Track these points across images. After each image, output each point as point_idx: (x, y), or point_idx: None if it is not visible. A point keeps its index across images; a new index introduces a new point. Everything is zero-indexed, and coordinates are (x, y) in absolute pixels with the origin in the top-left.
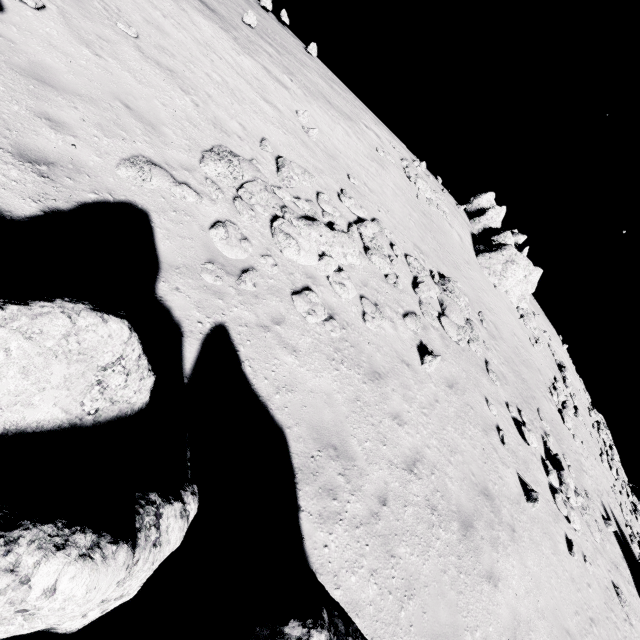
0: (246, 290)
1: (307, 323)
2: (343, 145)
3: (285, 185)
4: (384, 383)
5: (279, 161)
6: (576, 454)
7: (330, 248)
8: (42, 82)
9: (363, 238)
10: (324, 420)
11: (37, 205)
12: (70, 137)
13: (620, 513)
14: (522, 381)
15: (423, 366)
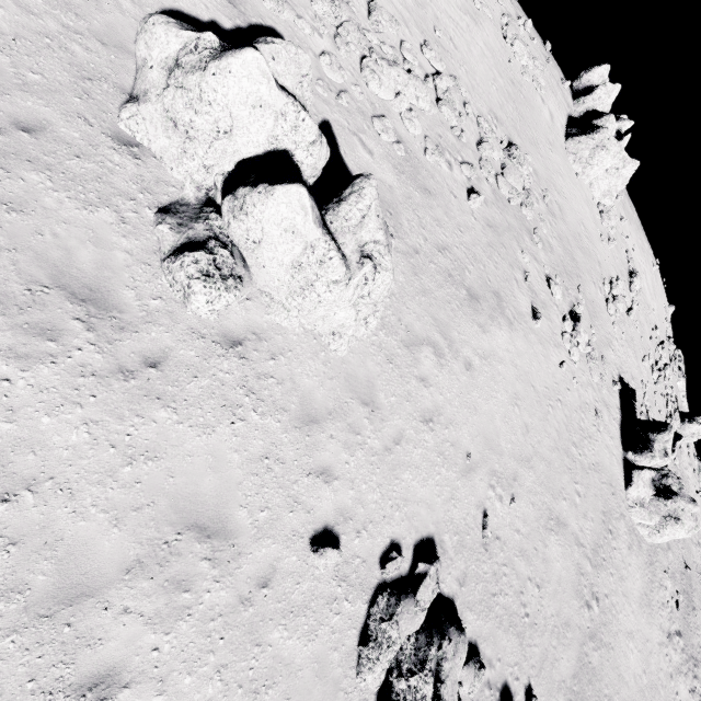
0: (342, 105)
1: (381, 140)
2: None
3: (374, 30)
4: (432, 199)
5: (370, 5)
6: (609, 335)
7: (405, 88)
8: None
9: (437, 90)
10: (386, 198)
11: (232, 23)
12: None
13: (640, 397)
14: (571, 260)
15: (468, 203)
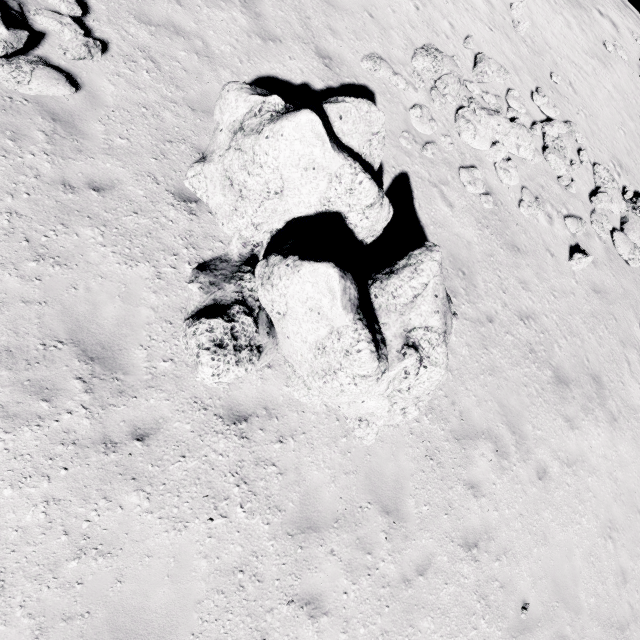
0: (426, 156)
1: (466, 192)
2: (557, 39)
3: (477, 80)
4: (520, 257)
5: (477, 57)
6: None
7: (504, 137)
8: (328, 4)
9: (545, 137)
10: (460, 255)
11: (323, 84)
12: (339, 41)
13: None
14: None
15: (569, 262)
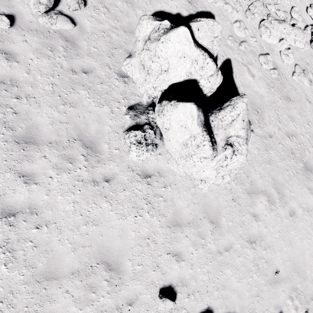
0: (241, 49)
1: (262, 68)
2: None
3: (274, 3)
4: (291, 103)
5: None
6: None
7: (287, 36)
8: None
9: (312, 34)
10: (256, 102)
11: (187, 12)
12: None
13: None
14: None
15: None
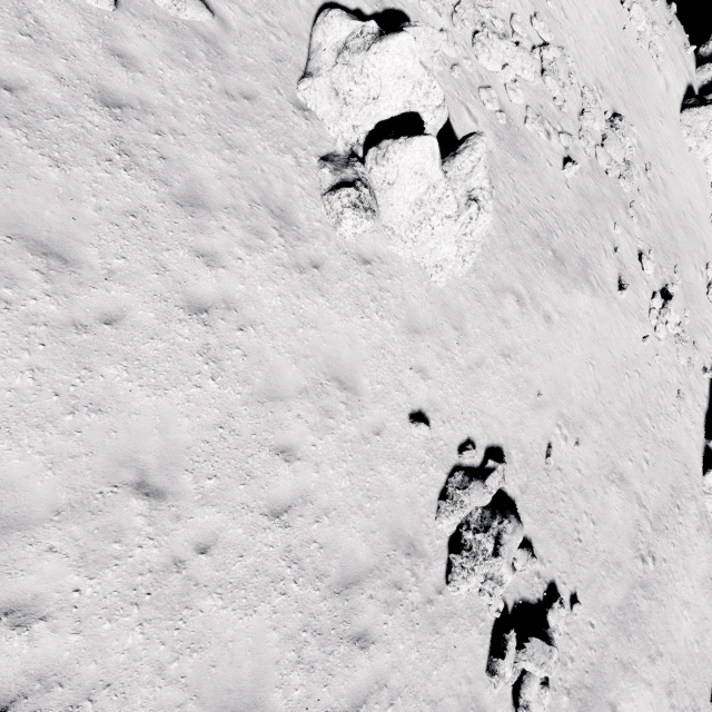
0: (454, 78)
1: (485, 109)
2: None
3: (487, 5)
4: (528, 165)
5: None
6: (706, 322)
7: (512, 60)
8: None
9: (543, 61)
10: None
11: (371, 9)
12: None
13: None
14: (670, 238)
15: (563, 171)
